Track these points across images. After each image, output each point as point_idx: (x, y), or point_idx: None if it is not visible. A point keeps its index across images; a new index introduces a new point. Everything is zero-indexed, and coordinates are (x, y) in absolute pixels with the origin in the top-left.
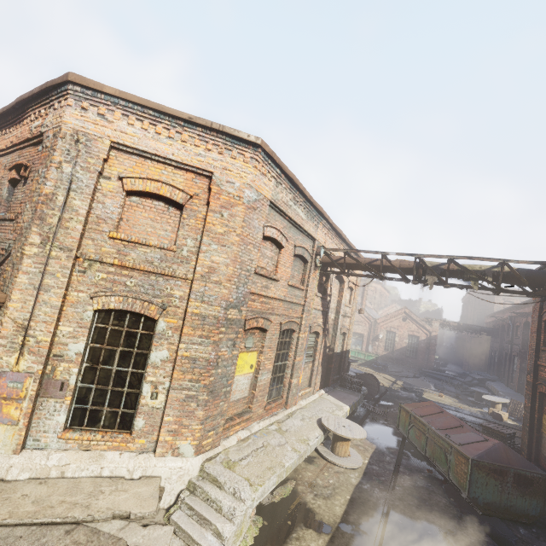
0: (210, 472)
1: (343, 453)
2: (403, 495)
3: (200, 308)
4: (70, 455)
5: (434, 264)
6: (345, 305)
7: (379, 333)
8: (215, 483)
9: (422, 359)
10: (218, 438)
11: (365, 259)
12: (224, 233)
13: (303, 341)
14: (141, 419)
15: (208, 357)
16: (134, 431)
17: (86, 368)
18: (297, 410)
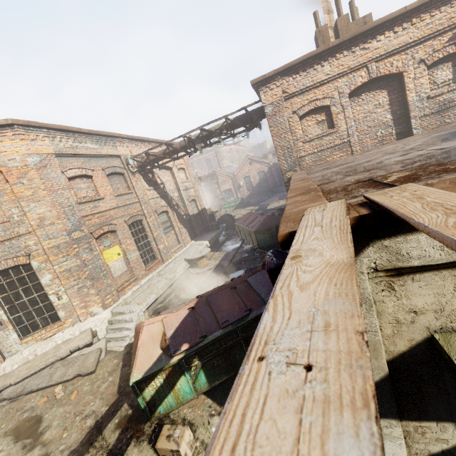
0: (116, 311)
1: (203, 265)
2: (232, 266)
3: (51, 243)
4: (33, 347)
5: (196, 135)
6: (182, 183)
7: (239, 182)
8: (121, 314)
9: (272, 184)
10: (116, 297)
11: (160, 152)
12: (33, 193)
13: (153, 222)
14: (61, 312)
15: (77, 264)
16: (62, 319)
17: (8, 308)
18: (173, 260)
